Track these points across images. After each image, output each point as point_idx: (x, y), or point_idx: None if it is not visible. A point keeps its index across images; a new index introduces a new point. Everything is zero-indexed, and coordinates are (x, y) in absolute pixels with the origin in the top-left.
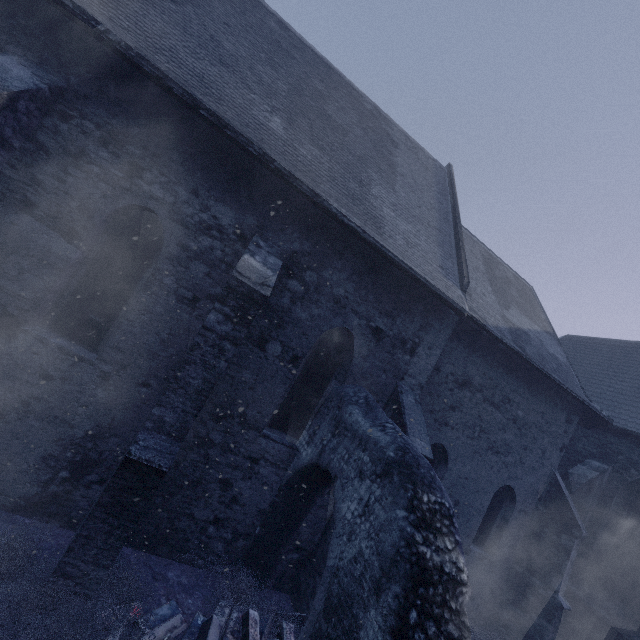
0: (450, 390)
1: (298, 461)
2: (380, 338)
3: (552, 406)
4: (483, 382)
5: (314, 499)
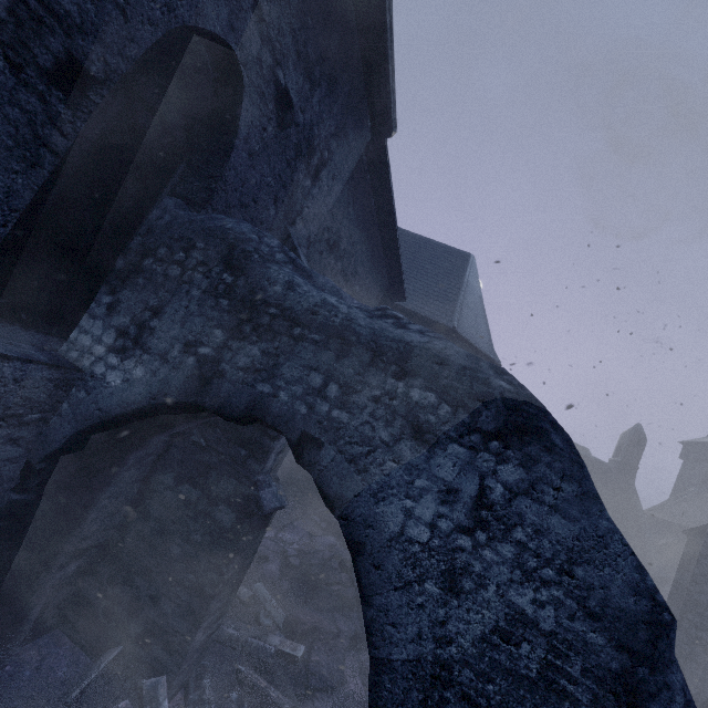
0: (321, 253)
1: (94, 398)
2: (285, 122)
3: (376, 282)
4: (347, 247)
5: (126, 460)
